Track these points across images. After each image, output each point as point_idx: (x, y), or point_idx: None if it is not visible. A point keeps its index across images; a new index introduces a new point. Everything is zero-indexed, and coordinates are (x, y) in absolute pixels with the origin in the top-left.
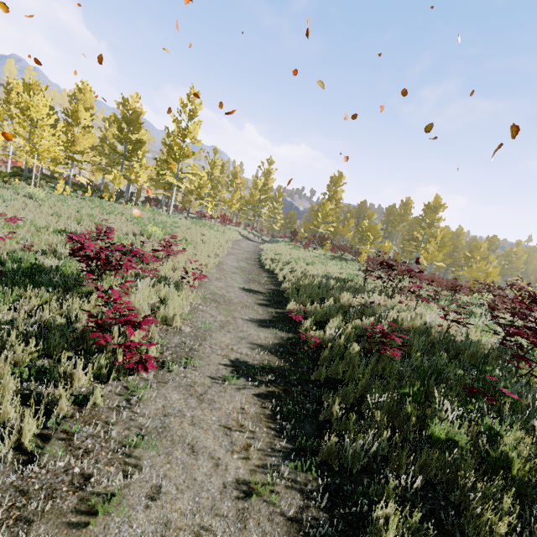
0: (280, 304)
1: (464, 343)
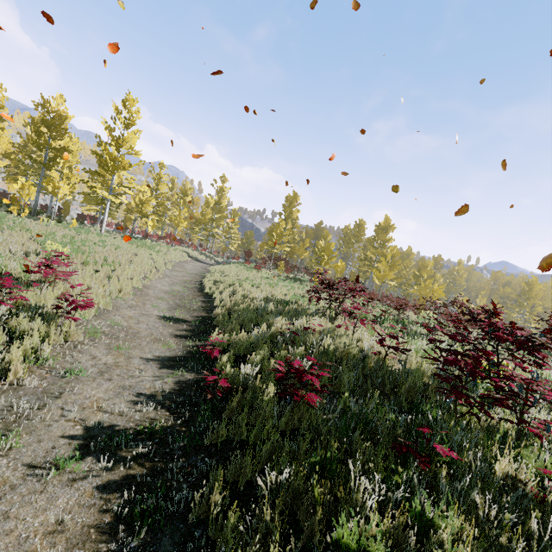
0: (204, 335)
1: (402, 374)
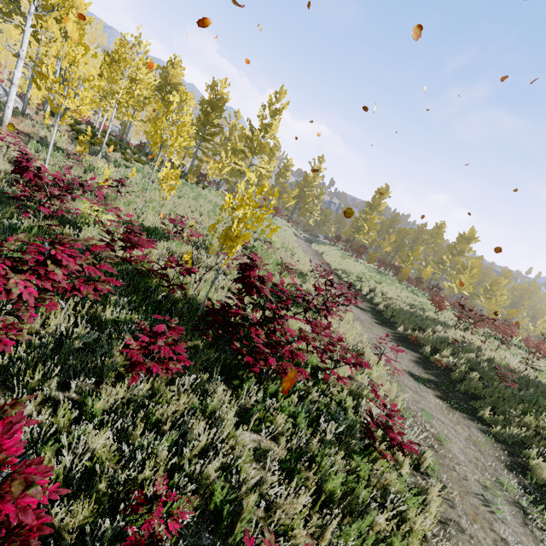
0: (388, 325)
1: (536, 382)
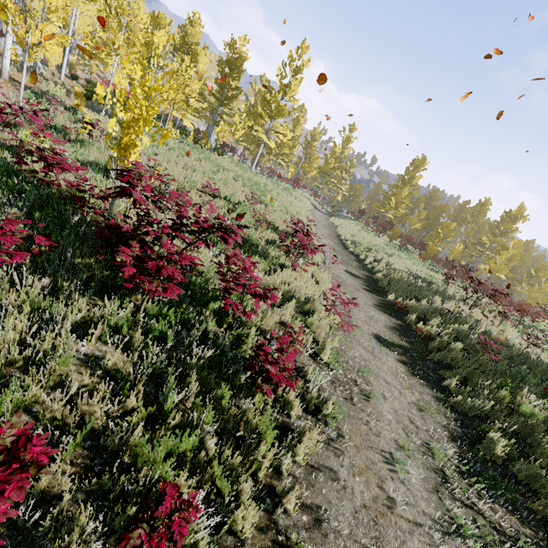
0: (379, 293)
1: (537, 361)
